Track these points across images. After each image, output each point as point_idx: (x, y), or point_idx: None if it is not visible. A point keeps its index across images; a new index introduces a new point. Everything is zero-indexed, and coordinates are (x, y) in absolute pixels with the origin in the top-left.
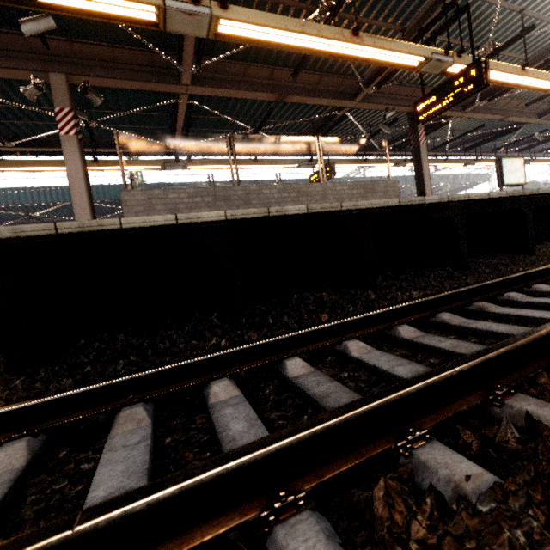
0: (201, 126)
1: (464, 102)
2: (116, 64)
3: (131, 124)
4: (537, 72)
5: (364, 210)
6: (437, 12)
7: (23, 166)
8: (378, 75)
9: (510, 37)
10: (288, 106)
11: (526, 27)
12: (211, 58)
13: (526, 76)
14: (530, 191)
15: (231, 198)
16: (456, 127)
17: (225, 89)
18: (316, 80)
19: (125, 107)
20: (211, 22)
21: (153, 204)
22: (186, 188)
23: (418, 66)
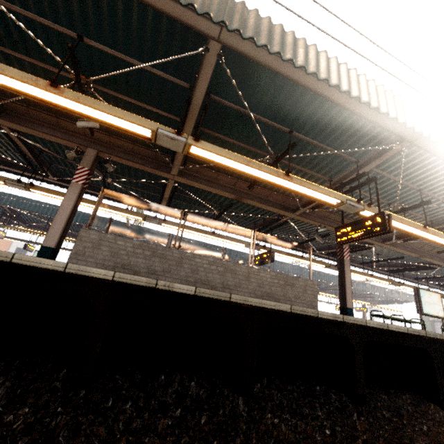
0: (184, 201)
1: (384, 237)
2: (133, 153)
3: (137, 187)
4: (437, 232)
5: (257, 306)
6: (354, 176)
7: (48, 193)
8: (311, 202)
9: (414, 203)
10: (246, 204)
11: (424, 201)
12: (196, 164)
13: (427, 232)
14: (434, 334)
15: (167, 258)
16: (381, 252)
17: (200, 184)
18: (267, 194)
19: (135, 177)
20: (186, 146)
21: (101, 245)
22: (133, 240)
23: (336, 205)
